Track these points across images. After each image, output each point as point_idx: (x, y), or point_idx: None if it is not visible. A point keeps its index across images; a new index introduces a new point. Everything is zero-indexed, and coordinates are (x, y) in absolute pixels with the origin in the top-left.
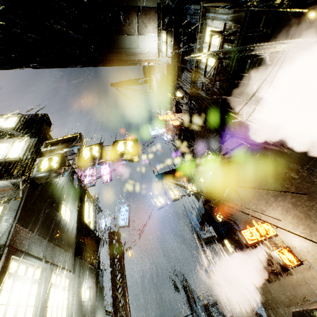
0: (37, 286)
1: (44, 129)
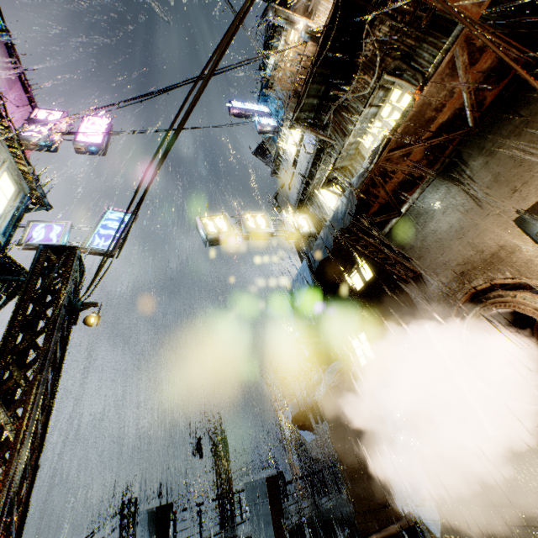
0: None
1: None
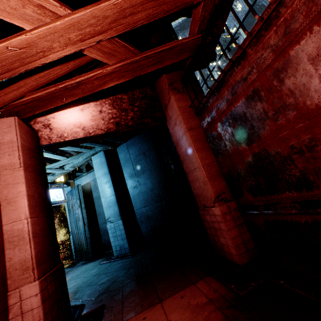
0: None
1: None
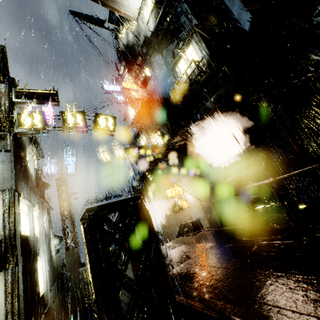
0: (28, 217)
1: (7, 70)
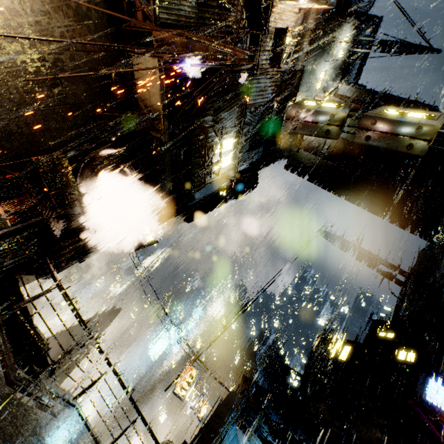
0: None
1: None
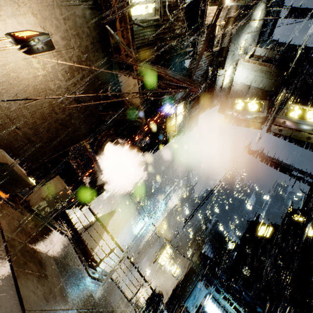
0: None
1: None
